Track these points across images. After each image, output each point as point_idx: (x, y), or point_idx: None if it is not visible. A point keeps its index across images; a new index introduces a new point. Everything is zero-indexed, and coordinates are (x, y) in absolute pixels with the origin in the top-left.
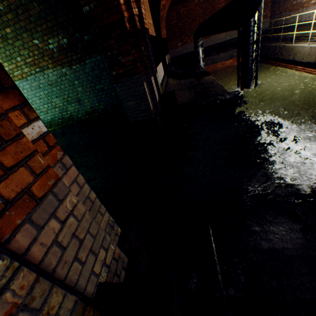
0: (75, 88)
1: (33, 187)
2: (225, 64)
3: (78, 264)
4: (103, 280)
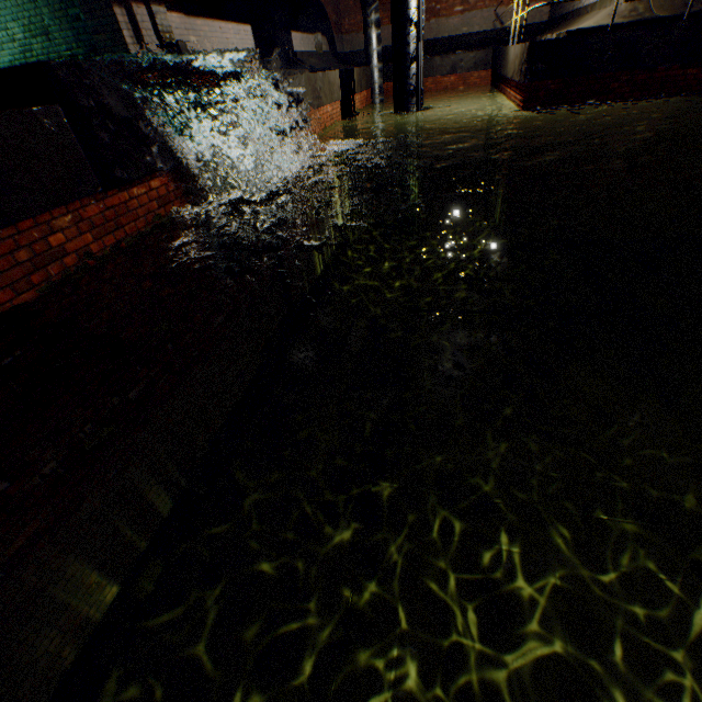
0: (39, 8)
1: None
2: (443, 84)
3: None
4: None
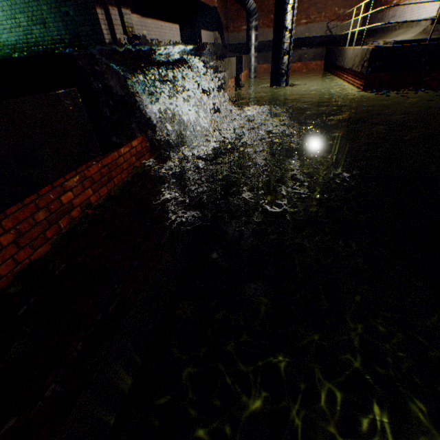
0: (40, 5)
1: None
2: (292, 68)
3: None
4: None
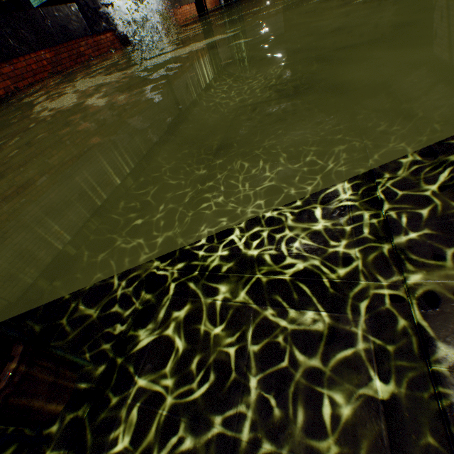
0: None
1: None
2: None
3: None
4: None
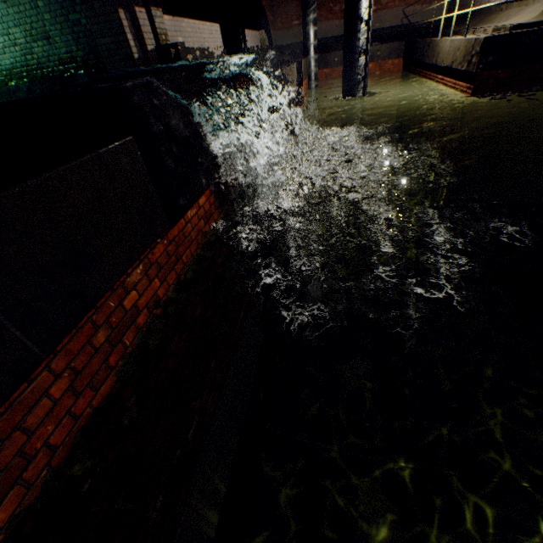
0: (40, 13)
1: None
2: None
3: None
4: None
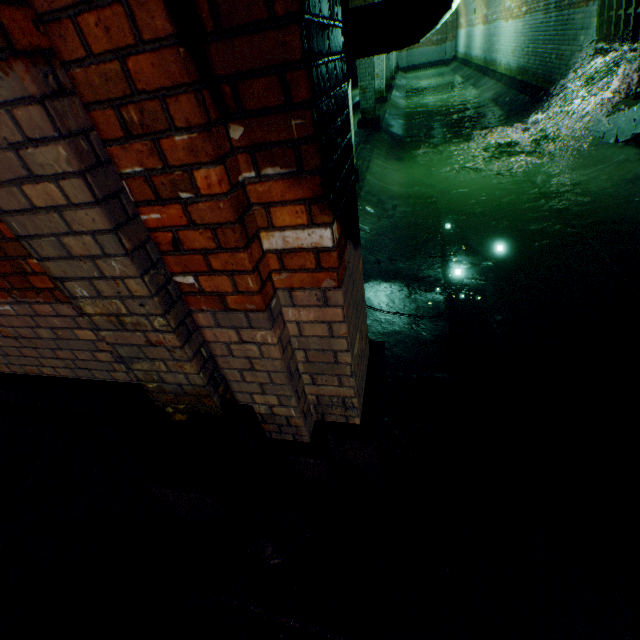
0: None
1: (229, 297)
2: None
3: (240, 375)
4: (258, 410)
